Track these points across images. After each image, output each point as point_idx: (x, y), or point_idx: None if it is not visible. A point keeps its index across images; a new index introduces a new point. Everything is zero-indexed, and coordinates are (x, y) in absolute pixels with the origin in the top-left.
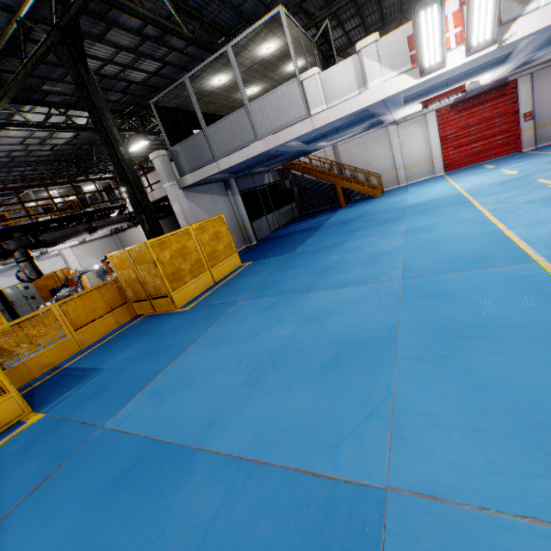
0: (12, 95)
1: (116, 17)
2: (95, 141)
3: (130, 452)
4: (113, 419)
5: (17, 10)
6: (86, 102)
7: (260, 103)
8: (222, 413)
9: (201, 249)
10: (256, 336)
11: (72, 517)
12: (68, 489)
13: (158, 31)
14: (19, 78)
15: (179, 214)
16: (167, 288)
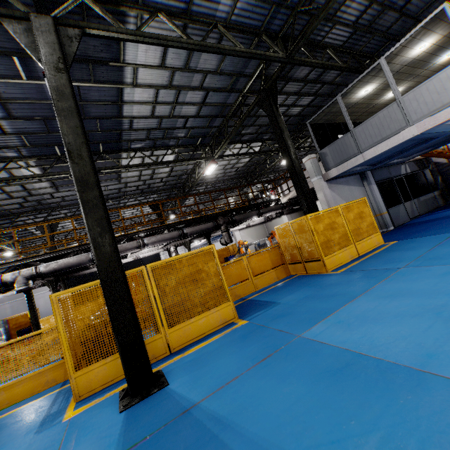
0: (231, 138)
1: (292, 74)
2: (259, 162)
3: (336, 356)
4: (306, 332)
5: (242, 90)
6: (274, 127)
7: (414, 93)
8: (440, 349)
9: (346, 225)
10: (448, 293)
11: (304, 385)
12: (290, 366)
13: (317, 74)
14: (236, 127)
15: (322, 201)
16: (320, 253)
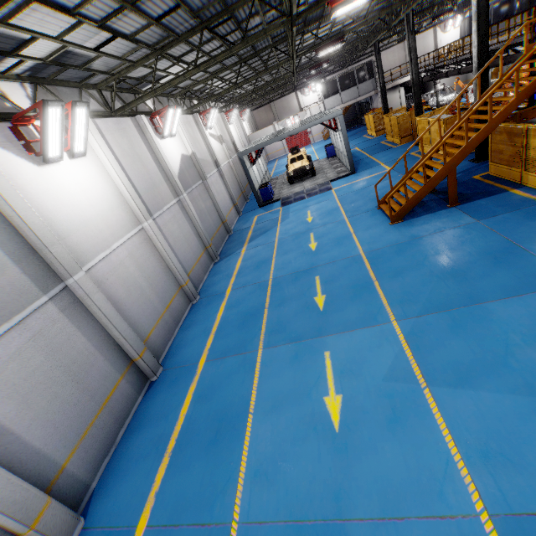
0: None
1: None
2: None
3: None
4: None
5: None
6: None
7: None
8: None
9: None
10: None
11: None
12: None
13: None
14: None
15: None
16: None
